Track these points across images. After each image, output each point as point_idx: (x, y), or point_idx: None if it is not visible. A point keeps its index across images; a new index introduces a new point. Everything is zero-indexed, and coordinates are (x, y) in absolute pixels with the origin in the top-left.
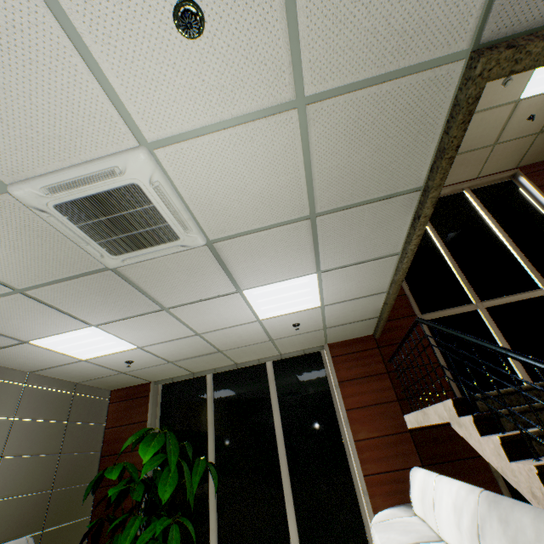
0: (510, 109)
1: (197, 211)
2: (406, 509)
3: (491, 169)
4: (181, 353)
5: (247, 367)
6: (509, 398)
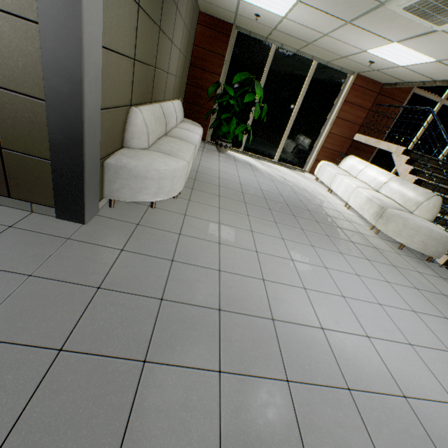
0: None
1: None
2: (334, 165)
3: None
4: (292, 32)
5: (300, 56)
6: (420, 157)
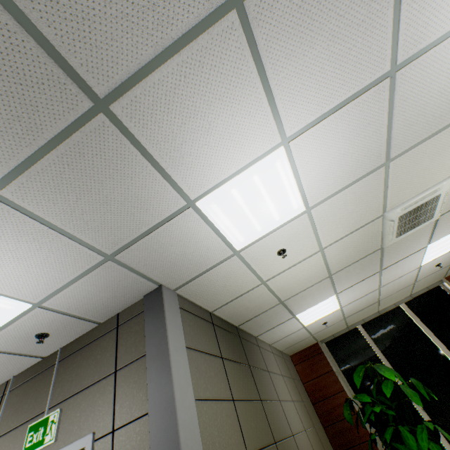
0: None
1: (446, 200)
2: None
3: None
4: (356, 308)
5: (385, 312)
6: None
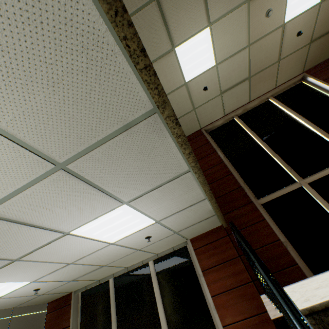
0: (280, 32)
1: None
2: None
3: (284, 78)
4: (72, 274)
5: (136, 268)
6: None
